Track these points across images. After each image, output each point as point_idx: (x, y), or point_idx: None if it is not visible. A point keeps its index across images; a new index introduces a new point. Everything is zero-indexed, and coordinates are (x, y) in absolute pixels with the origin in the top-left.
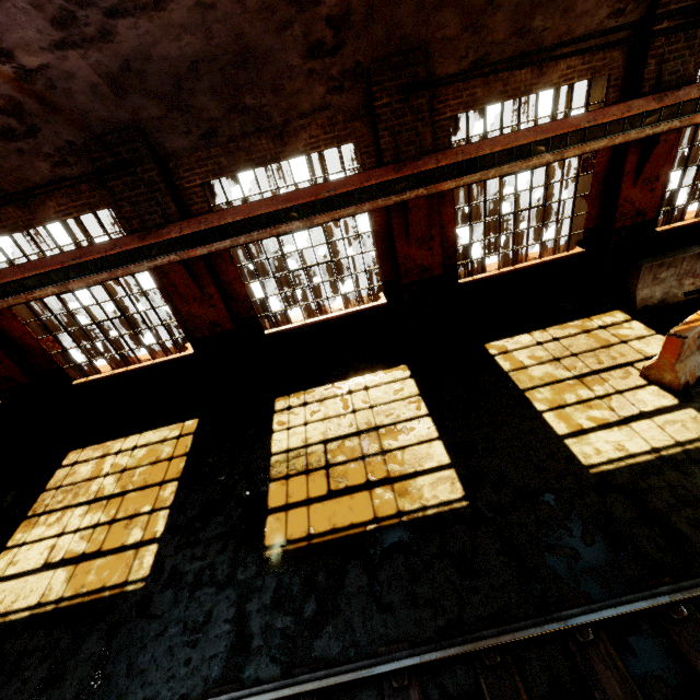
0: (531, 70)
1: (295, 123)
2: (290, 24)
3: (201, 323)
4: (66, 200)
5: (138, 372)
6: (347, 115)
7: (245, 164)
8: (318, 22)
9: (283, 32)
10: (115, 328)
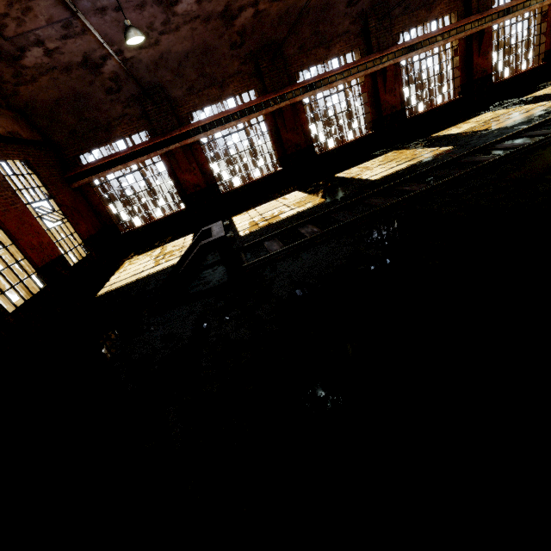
0: None
1: (436, 2)
2: None
3: (388, 106)
4: (343, 44)
5: (346, 147)
6: None
7: (414, 23)
8: None
9: None
10: (343, 118)
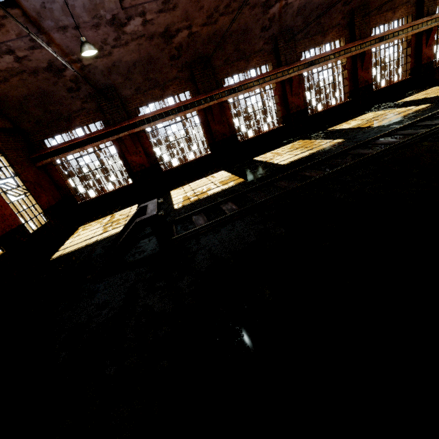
0: (391, 13)
1: (329, 30)
2: None
3: (294, 106)
4: (259, 59)
5: (262, 136)
6: (343, 28)
7: (313, 45)
8: None
9: None
10: (259, 114)
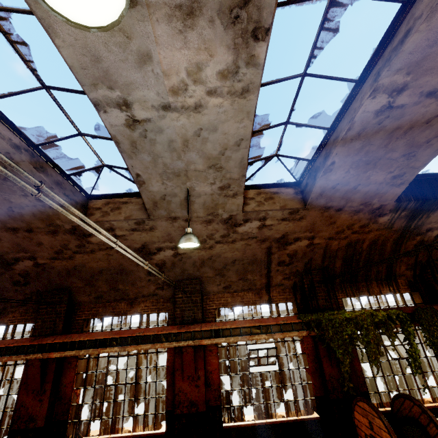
0: (127, 304)
1: (10, 309)
2: (4, 274)
3: None
4: None
5: None
6: (35, 309)
7: None
8: (16, 274)
9: (2, 275)
10: None
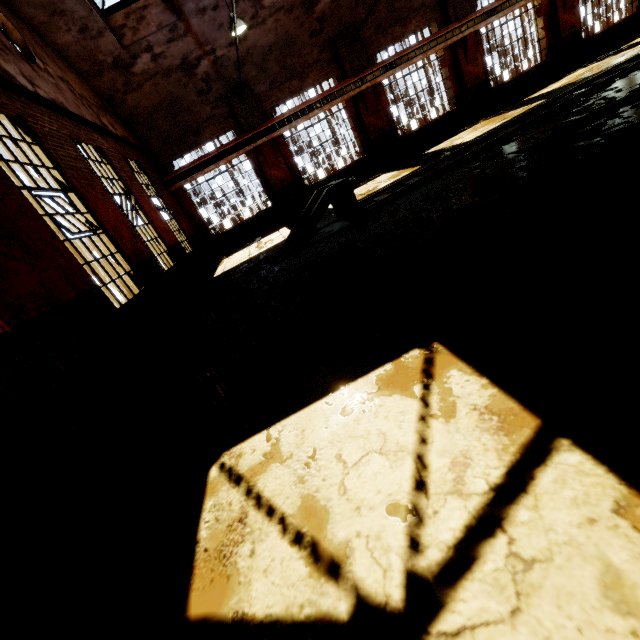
0: None
1: None
2: None
3: (471, 77)
4: (419, 19)
5: (429, 127)
6: None
7: None
8: None
9: None
10: (424, 96)
